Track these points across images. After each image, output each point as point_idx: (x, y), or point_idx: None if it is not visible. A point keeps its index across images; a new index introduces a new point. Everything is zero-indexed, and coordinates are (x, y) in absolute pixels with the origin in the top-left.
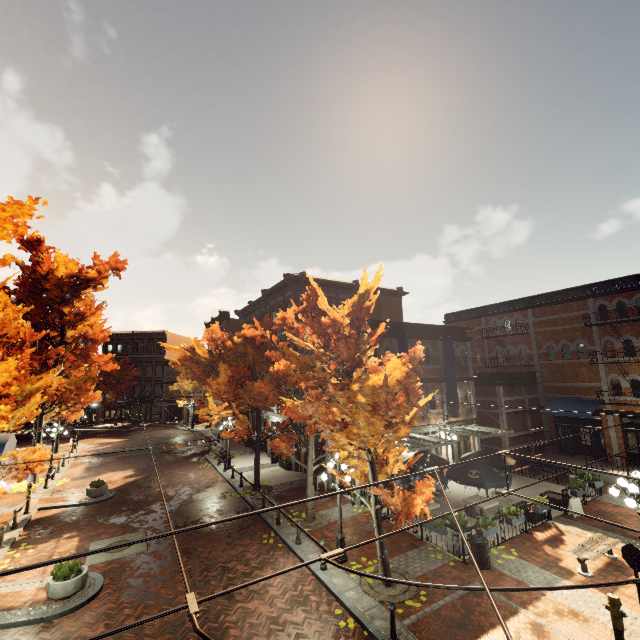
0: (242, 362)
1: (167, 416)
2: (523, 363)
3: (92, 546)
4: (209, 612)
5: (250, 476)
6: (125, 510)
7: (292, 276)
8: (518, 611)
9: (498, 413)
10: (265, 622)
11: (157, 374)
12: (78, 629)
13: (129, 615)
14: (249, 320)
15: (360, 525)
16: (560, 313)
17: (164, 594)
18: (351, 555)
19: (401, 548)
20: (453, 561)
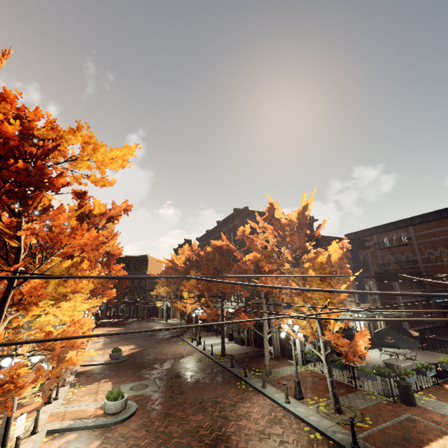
0: (211, 265)
1: (148, 314)
2: (410, 266)
3: (122, 387)
4: (213, 426)
5: (216, 349)
6: (136, 367)
7: (239, 209)
8: (447, 432)
9: (396, 302)
10: (255, 433)
11: (141, 284)
12: (128, 432)
13: (159, 425)
14: (206, 243)
15: (306, 378)
16: (435, 228)
17: (179, 415)
18: (305, 395)
19: (342, 392)
20: (385, 401)
